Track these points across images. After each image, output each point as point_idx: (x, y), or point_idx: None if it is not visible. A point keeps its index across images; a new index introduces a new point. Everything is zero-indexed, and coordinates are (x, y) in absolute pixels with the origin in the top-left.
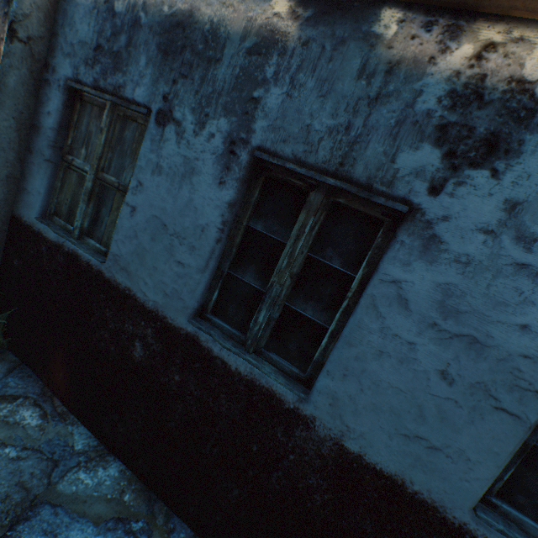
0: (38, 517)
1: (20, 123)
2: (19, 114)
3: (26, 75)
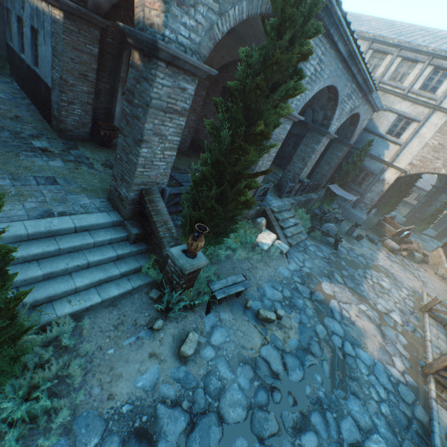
0: (3, 83)
1: (2, 19)
2: (2, 17)
3: (1, 7)
